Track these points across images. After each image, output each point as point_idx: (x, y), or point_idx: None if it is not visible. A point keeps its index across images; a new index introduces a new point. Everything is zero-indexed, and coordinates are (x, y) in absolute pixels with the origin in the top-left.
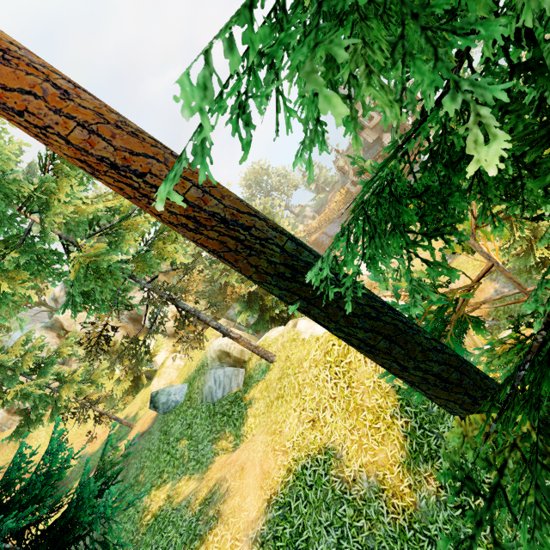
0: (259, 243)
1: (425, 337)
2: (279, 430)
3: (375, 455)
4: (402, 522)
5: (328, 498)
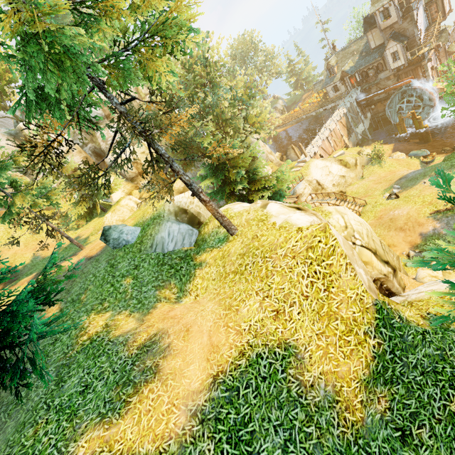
0: None
1: None
2: (236, 308)
3: (338, 366)
4: (350, 436)
5: (282, 397)
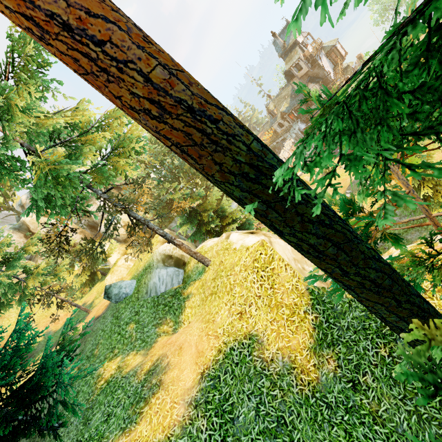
0: (225, 139)
1: (367, 246)
2: (212, 319)
3: (289, 341)
4: (307, 392)
5: (251, 373)
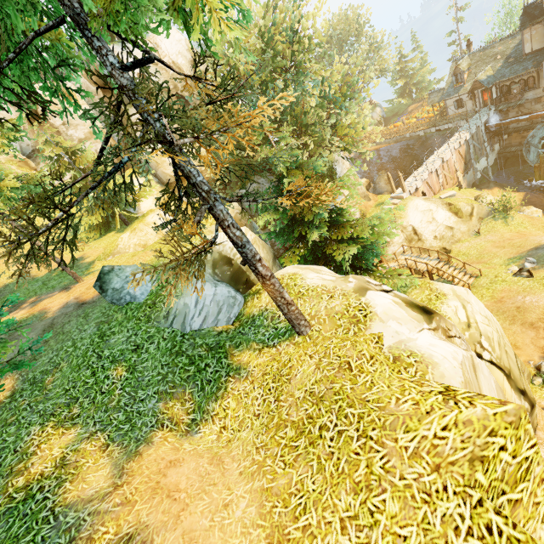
0: None
1: None
2: None
3: None
4: None
5: None
